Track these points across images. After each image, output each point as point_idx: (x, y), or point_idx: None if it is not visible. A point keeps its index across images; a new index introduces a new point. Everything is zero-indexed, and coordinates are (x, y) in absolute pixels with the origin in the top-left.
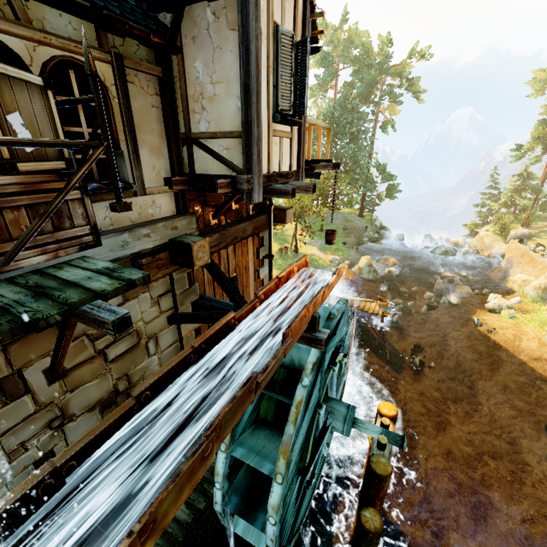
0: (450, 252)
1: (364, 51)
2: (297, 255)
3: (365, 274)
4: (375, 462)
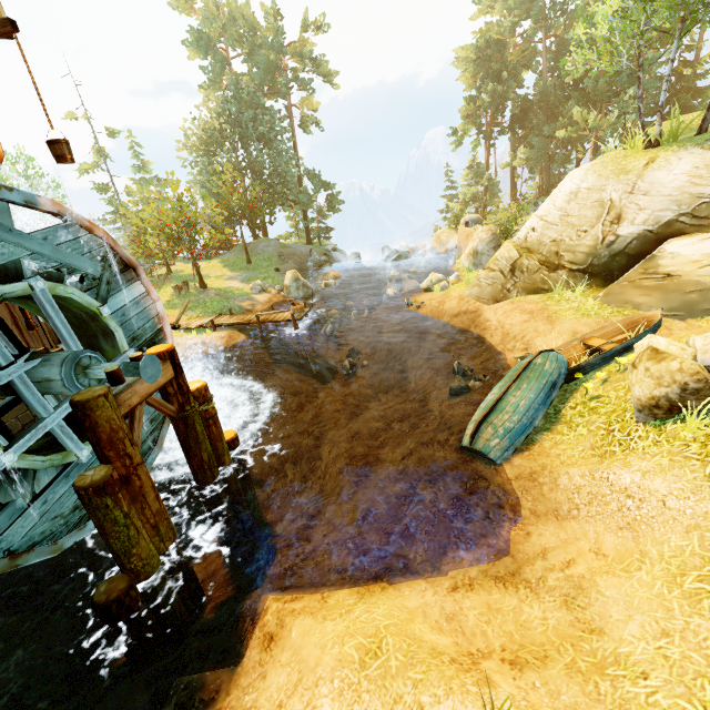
0: (403, 255)
1: (248, 26)
2: (204, 291)
3: (294, 293)
4: (82, 393)
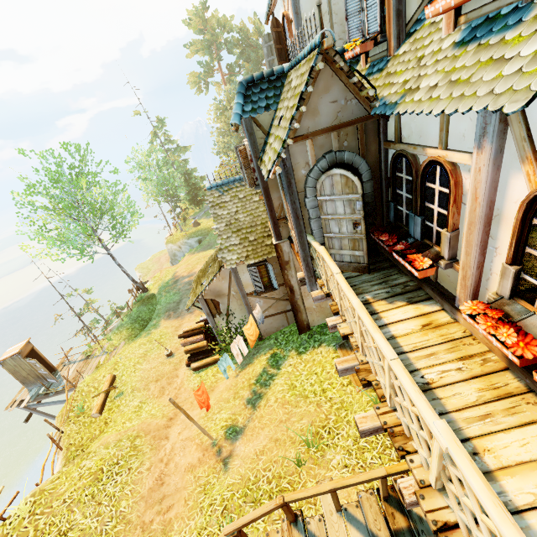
0: None
1: (244, 34)
2: None
3: None
4: None
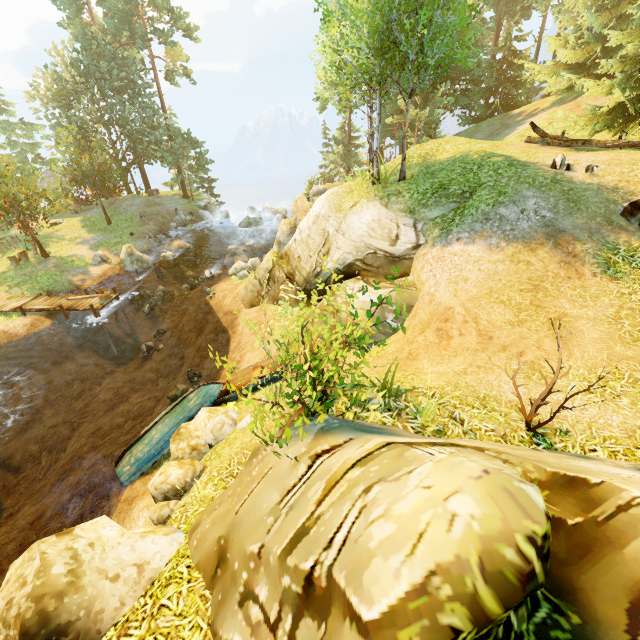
0: (254, 222)
1: None
2: (45, 260)
3: (129, 266)
4: None
